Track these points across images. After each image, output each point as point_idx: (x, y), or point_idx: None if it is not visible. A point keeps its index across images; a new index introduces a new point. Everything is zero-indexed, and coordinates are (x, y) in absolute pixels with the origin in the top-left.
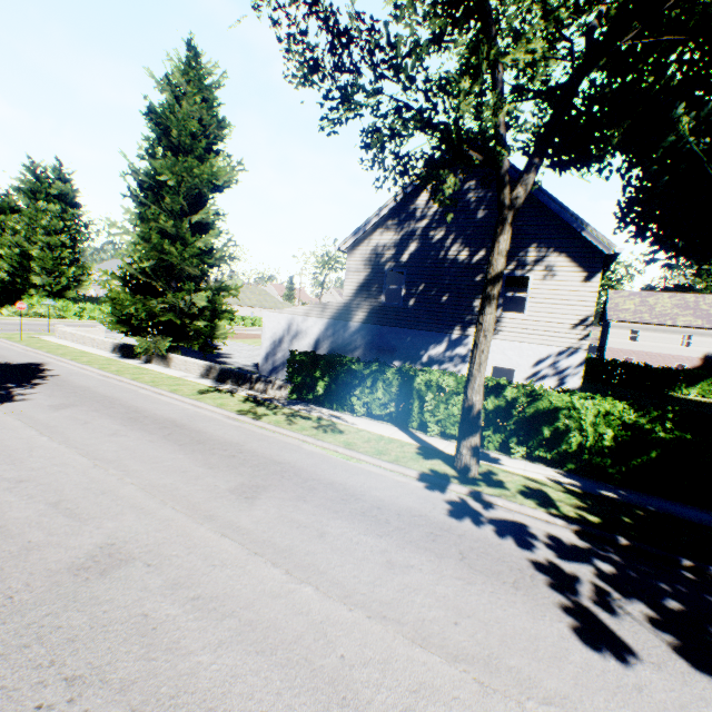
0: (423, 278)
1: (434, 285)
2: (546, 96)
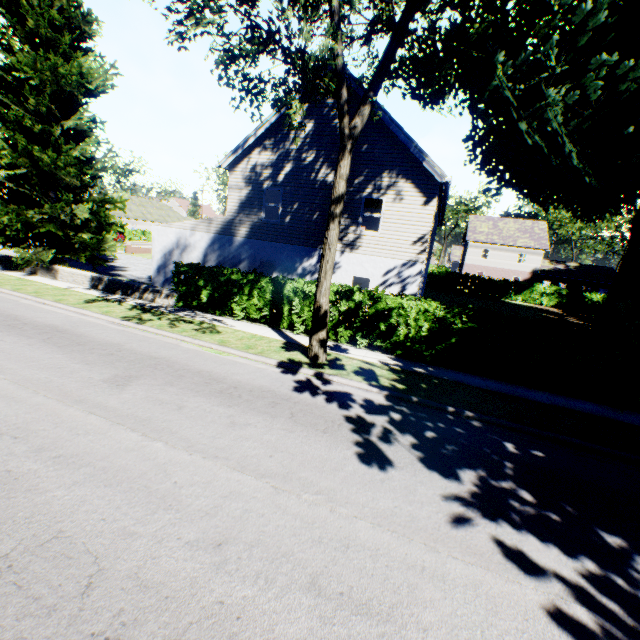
0: (297, 198)
1: (307, 204)
2: (390, 31)
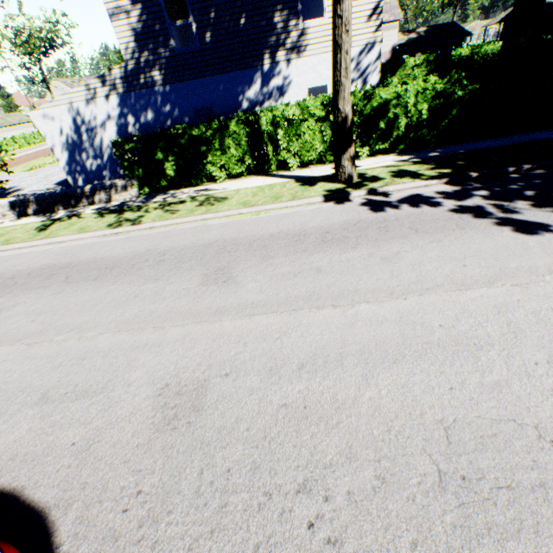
0: None
1: (226, 6)
2: None
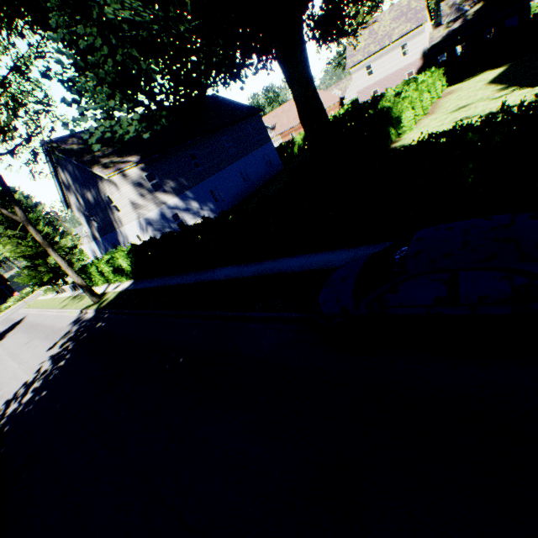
0: (94, 211)
1: (98, 212)
2: (14, 152)
